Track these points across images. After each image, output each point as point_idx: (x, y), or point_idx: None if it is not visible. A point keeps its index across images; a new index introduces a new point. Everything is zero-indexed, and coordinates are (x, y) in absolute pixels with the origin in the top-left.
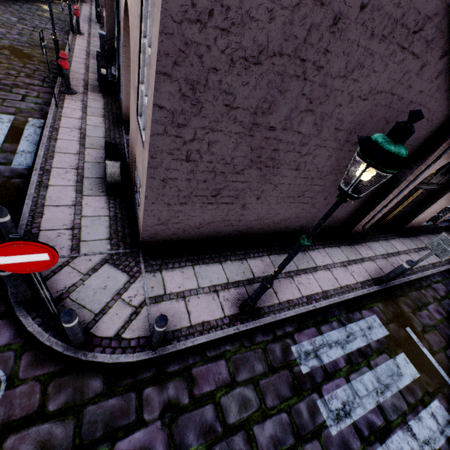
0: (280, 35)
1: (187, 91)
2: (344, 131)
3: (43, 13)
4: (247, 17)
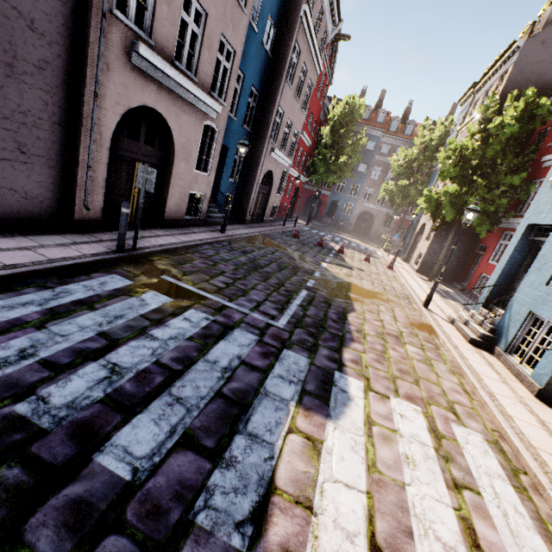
0: None
1: None
2: None
3: None
4: None
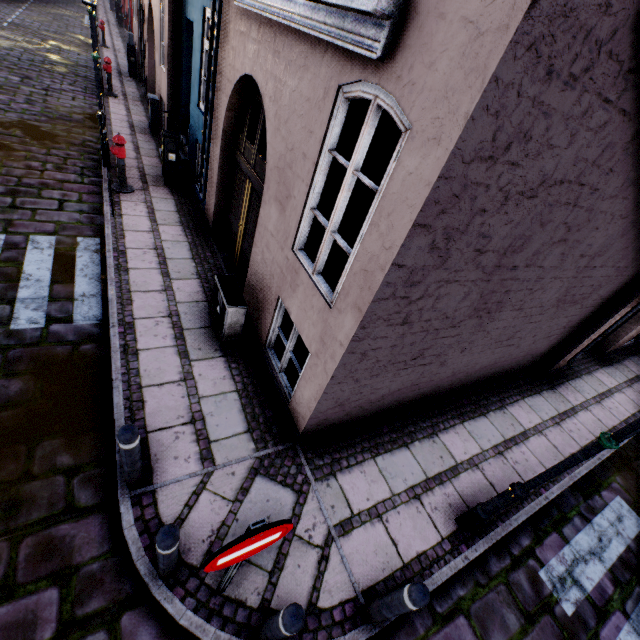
0: (570, 160)
1: (439, 242)
2: (587, 257)
3: (52, 67)
4: (545, 145)
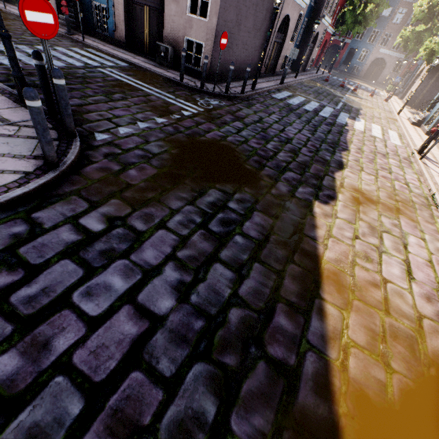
0: None
1: None
2: (255, 6)
3: None
4: None
